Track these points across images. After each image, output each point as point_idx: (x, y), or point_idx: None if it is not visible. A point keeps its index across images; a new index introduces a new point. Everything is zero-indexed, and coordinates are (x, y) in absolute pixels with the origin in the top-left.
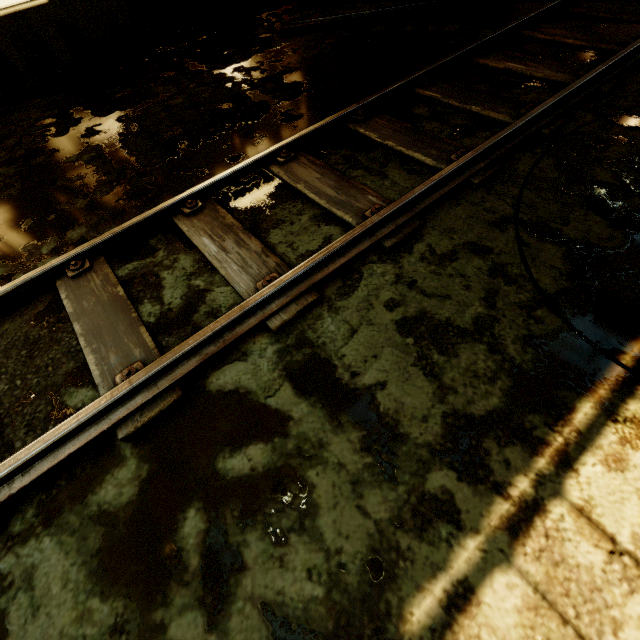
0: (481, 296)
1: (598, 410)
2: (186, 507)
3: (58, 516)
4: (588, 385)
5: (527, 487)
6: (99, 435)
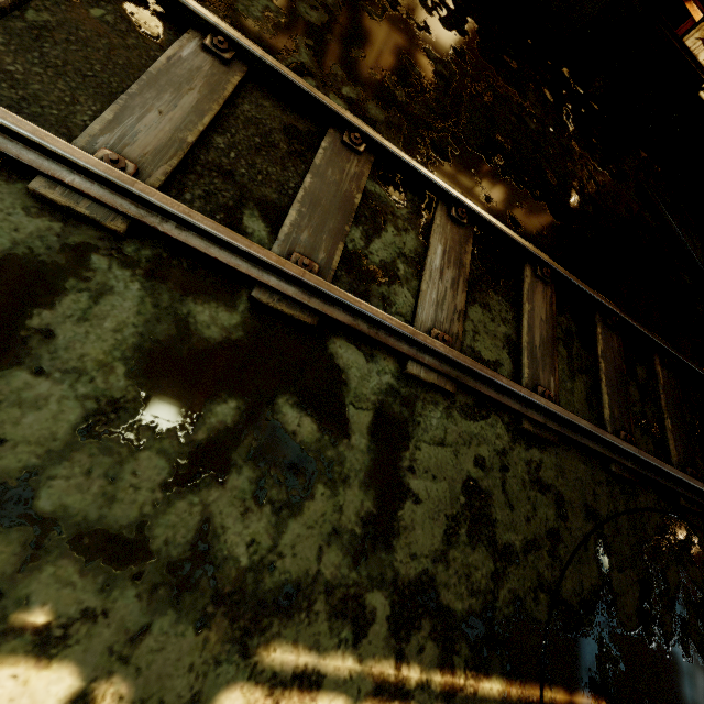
0: (528, 537)
1: (499, 697)
2: (234, 395)
3: (160, 281)
4: (512, 676)
5: (414, 679)
6: (245, 274)
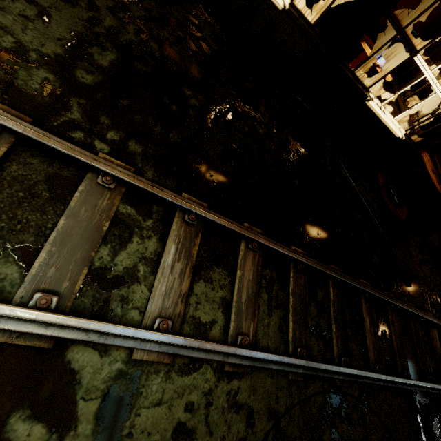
0: None
1: None
2: None
3: None
4: None
5: None
6: None
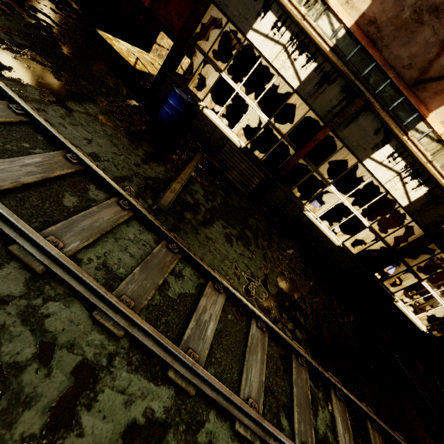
0: None
1: None
2: None
3: None
4: None
5: None
6: None
